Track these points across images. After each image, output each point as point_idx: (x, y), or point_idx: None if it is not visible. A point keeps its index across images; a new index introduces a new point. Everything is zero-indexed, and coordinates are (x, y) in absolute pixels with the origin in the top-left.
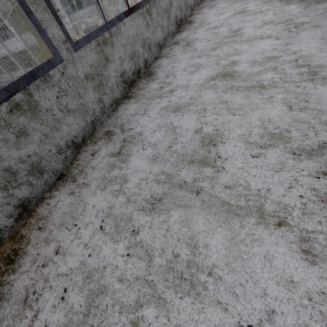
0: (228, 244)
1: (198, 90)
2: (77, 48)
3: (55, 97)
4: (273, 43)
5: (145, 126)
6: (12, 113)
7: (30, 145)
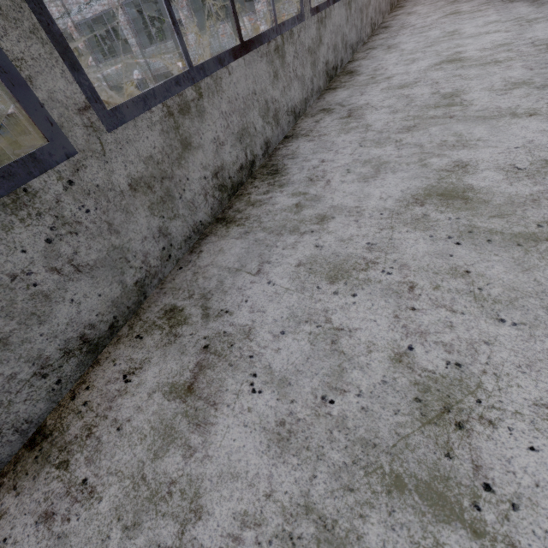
0: None
1: (386, 226)
2: (115, 123)
3: (42, 242)
4: (547, 128)
5: (259, 312)
6: None
7: None
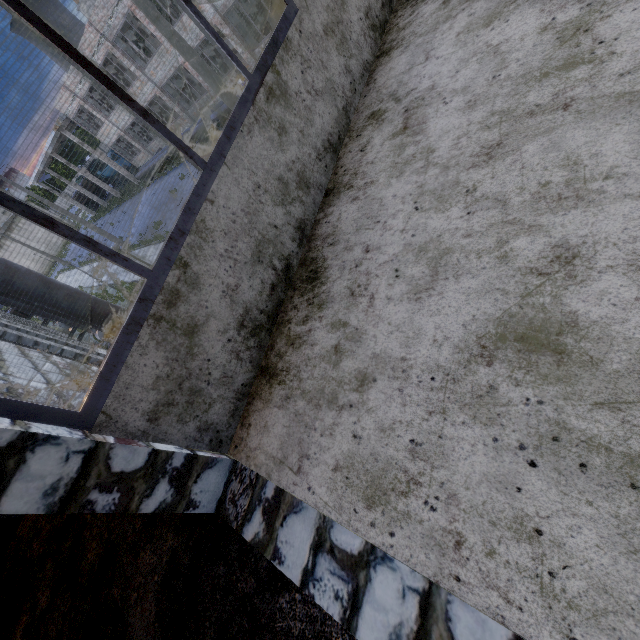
0: (635, 137)
1: None
2: None
3: (300, 73)
4: None
5: (436, 75)
6: (269, 102)
7: (291, 147)
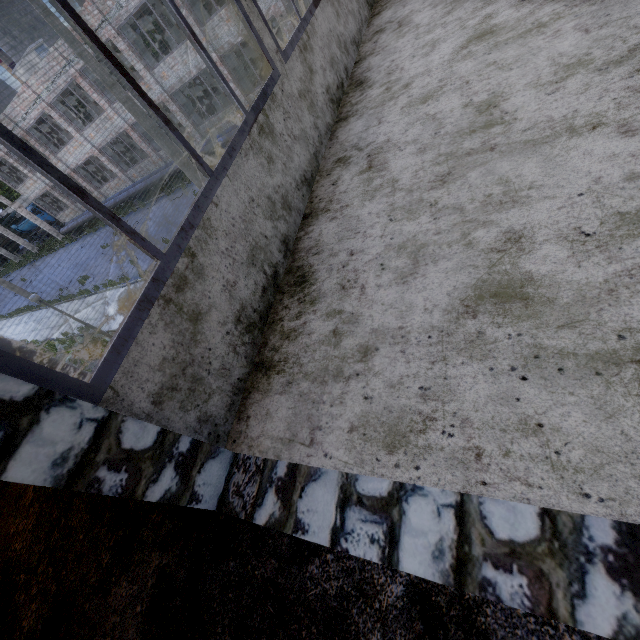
0: (542, 164)
1: (447, 68)
2: (286, 59)
3: (282, 120)
4: None
5: (390, 133)
6: (260, 136)
7: (277, 174)
